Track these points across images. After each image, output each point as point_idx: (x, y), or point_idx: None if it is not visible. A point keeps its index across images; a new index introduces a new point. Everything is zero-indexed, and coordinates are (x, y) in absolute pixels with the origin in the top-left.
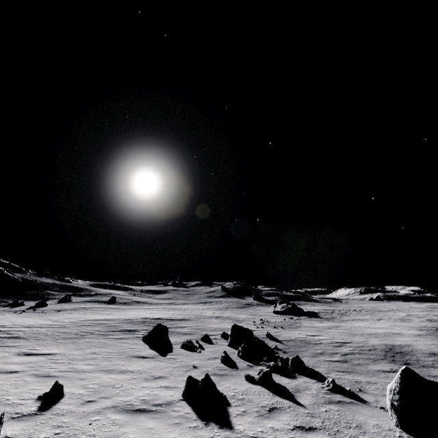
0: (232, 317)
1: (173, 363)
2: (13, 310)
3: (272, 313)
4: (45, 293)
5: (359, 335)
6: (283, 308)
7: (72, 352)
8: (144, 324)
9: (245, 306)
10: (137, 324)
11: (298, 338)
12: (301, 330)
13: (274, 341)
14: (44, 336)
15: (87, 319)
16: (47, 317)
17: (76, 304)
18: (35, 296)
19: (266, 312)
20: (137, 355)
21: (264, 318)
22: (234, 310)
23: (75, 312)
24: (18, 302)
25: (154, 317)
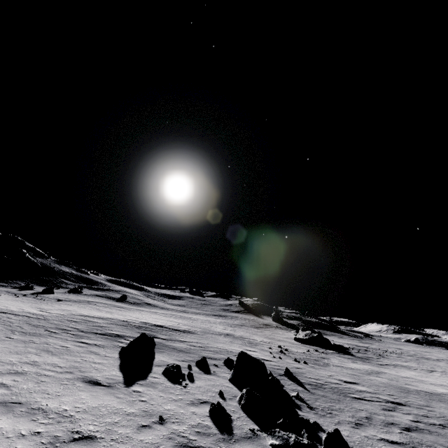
0: (244, 338)
1: (131, 404)
2: (17, 292)
3: (293, 340)
4: (59, 281)
5: (414, 393)
6: (306, 336)
7: (4, 357)
8: (138, 329)
9: (262, 327)
10: (130, 328)
11: (327, 383)
12: (331, 371)
13: (294, 383)
14: (4, 326)
15: (80, 314)
16: (40, 305)
17: (83, 297)
18: (49, 283)
19: (286, 337)
20: (89, 377)
21: (283, 345)
22: (249, 329)
23: (75, 304)
24: (28, 286)
25: (155, 323)
